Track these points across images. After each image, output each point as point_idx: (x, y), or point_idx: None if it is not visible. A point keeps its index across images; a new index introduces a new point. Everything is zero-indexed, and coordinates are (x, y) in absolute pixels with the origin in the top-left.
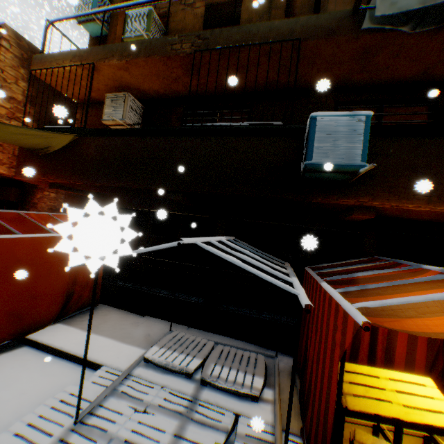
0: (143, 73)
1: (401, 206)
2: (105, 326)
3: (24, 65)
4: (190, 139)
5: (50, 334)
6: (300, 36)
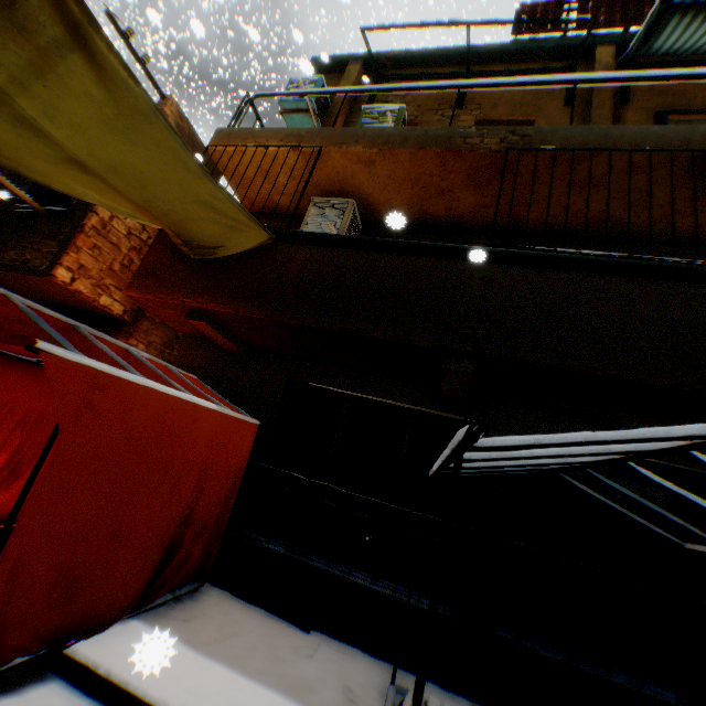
0: (394, 174)
1: None
2: (238, 645)
3: None
4: (499, 268)
5: (122, 650)
6: (700, 147)
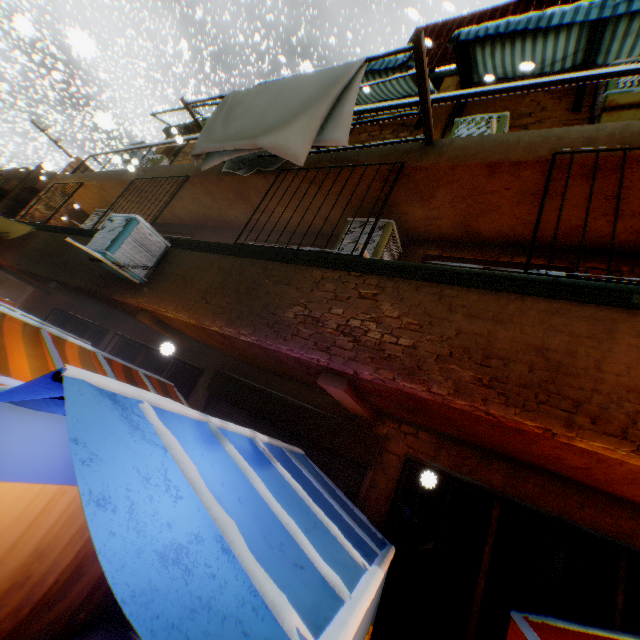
0: (117, 194)
1: (159, 310)
2: None
3: None
4: (88, 239)
5: None
6: (191, 173)
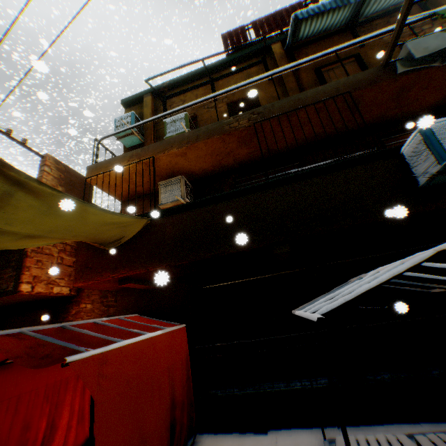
0: (199, 154)
1: None
2: None
3: (61, 183)
4: (278, 189)
5: None
6: (345, 90)
